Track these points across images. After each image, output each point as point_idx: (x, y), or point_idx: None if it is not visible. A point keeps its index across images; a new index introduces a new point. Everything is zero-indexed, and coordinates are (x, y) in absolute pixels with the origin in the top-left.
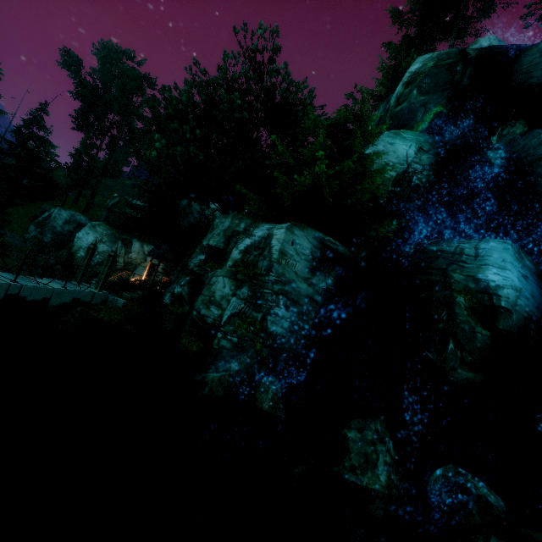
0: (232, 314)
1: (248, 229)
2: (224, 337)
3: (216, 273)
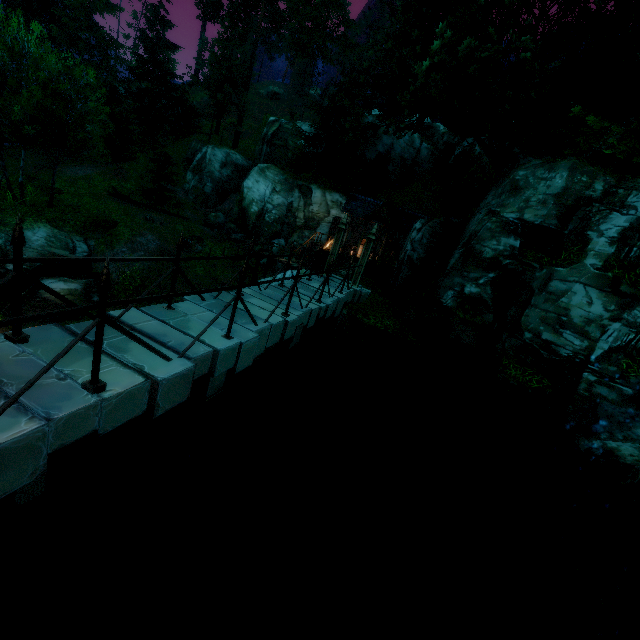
0: (612, 349)
1: (611, 195)
2: (602, 382)
3: (558, 274)
